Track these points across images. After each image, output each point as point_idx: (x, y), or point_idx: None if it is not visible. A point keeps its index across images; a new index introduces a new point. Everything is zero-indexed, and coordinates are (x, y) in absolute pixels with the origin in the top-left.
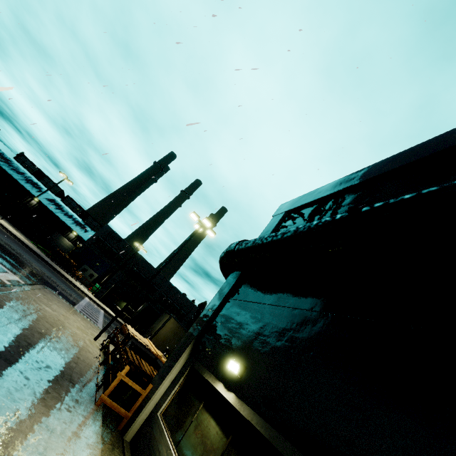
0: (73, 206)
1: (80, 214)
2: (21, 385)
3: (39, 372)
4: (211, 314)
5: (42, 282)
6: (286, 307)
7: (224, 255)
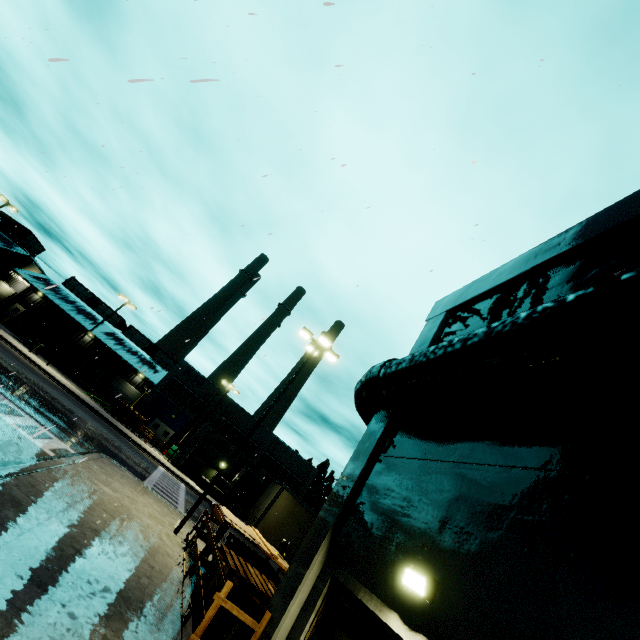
0: (137, 339)
1: (148, 349)
2: (63, 630)
3: (92, 602)
4: (353, 484)
5: (99, 448)
6: (489, 465)
7: (363, 386)
